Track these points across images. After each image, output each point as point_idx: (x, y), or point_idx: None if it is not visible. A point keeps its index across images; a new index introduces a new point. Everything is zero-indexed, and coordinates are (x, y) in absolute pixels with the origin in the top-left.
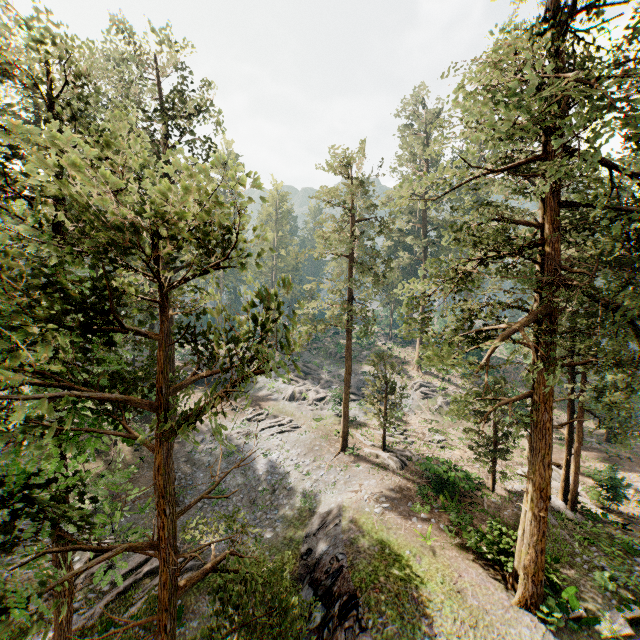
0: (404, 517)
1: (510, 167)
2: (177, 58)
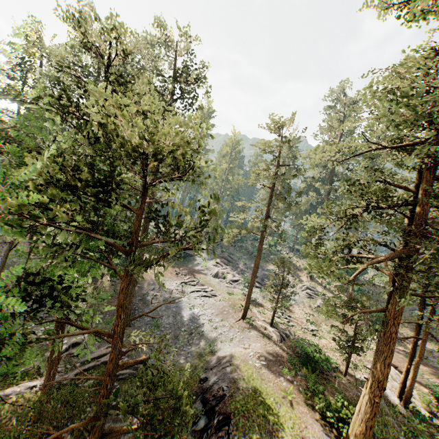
0: (275, 375)
1: (399, 146)
2: (188, 46)
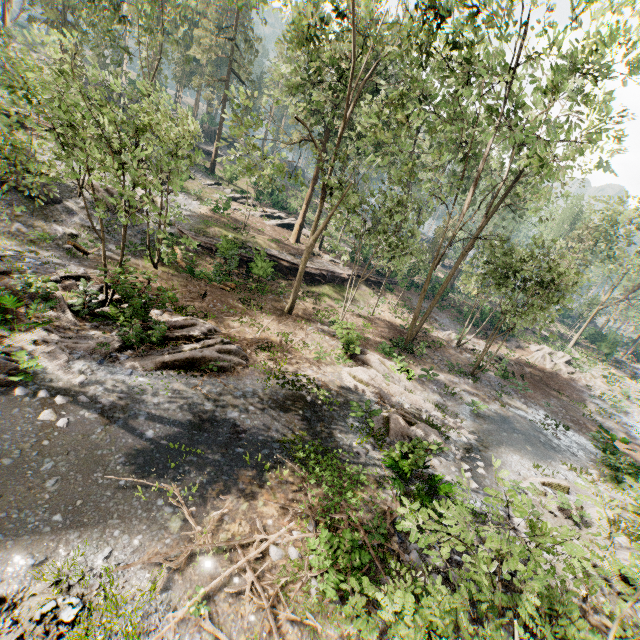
0: None
1: None
2: None
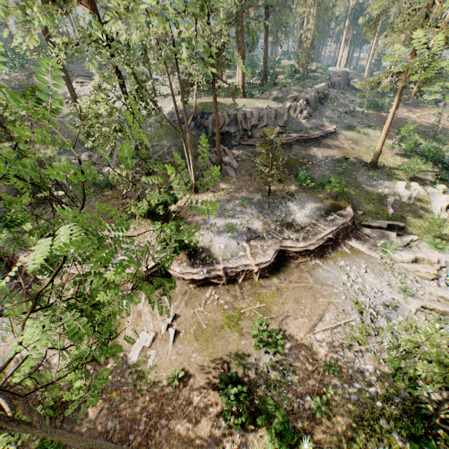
0: (200, 98)
1: None
2: None
